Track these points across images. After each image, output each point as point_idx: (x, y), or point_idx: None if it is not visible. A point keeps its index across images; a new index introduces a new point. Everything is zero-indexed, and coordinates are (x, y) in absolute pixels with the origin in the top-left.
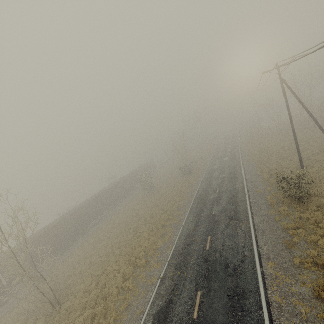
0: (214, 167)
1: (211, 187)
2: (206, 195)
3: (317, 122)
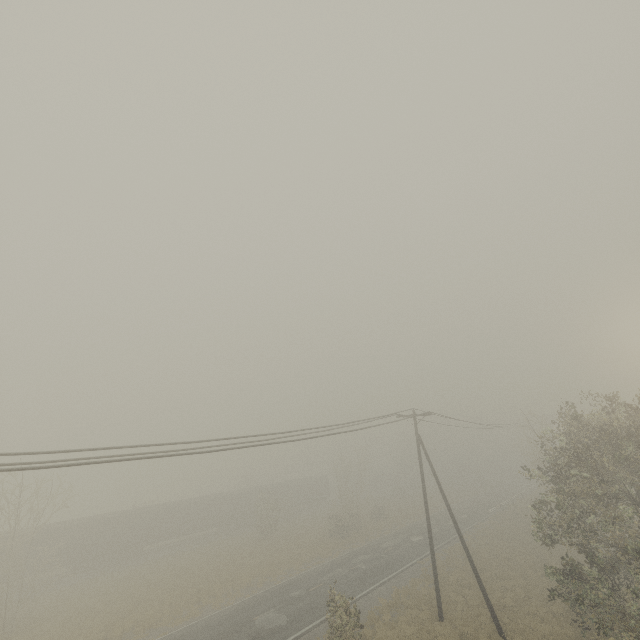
0: (382, 544)
1: (321, 576)
2: (296, 585)
3: (457, 530)
